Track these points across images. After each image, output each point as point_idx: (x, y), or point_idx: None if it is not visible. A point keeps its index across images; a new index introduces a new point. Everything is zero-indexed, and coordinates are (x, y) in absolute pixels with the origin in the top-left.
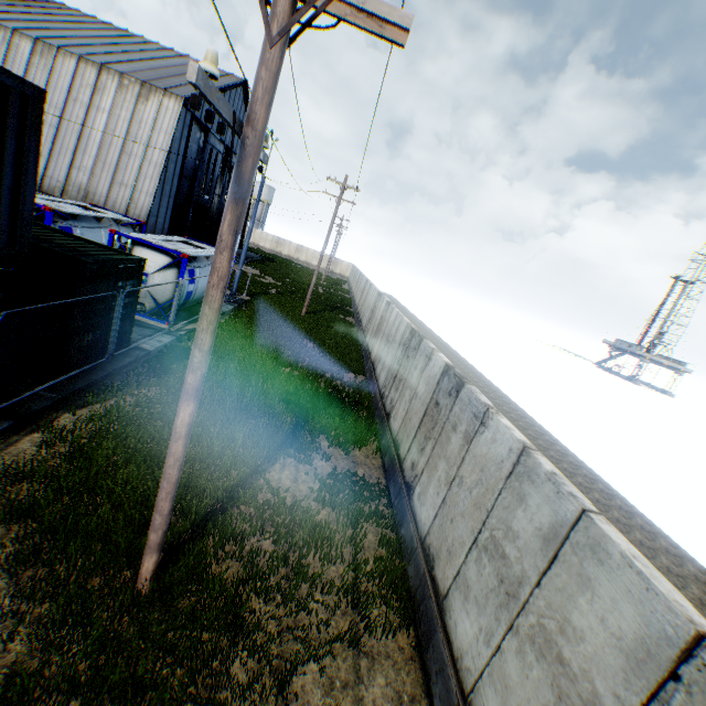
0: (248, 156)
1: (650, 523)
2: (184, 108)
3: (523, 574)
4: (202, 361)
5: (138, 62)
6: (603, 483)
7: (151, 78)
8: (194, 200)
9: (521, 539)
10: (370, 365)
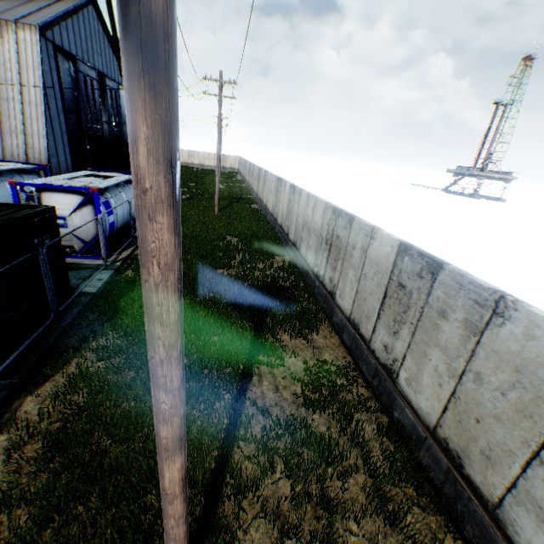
0: None
1: None
2: (43, 38)
3: None
4: (175, 402)
5: None
6: None
7: None
8: (86, 131)
9: None
10: (291, 246)
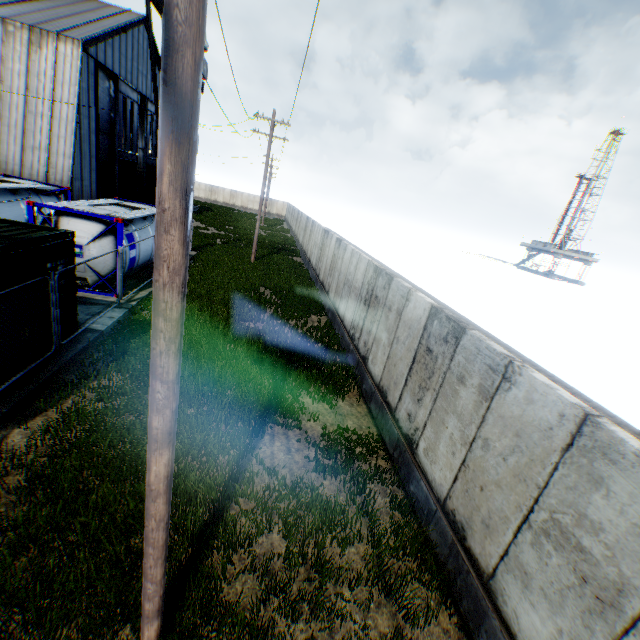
0: (183, 44)
1: (611, 414)
2: (85, 54)
3: (622, 580)
4: (169, 395)
5: (20, 4)
6: (561, 383)
7: (39, 22)
8: (118, 157)
9: (608, 534)
10: (330, 305)
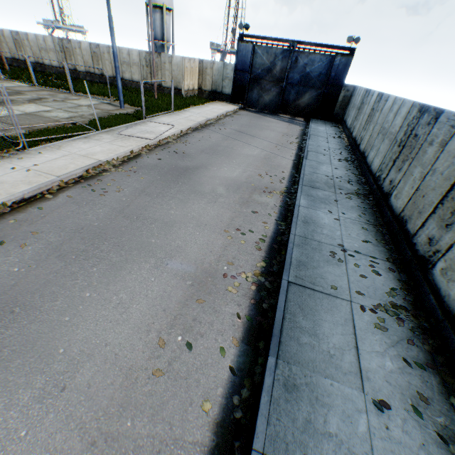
0: None
1: None
2: None
3: (46, 47)
4: None
5: None
6: None
7: None
8: None
9: (43, 45)
10: None
